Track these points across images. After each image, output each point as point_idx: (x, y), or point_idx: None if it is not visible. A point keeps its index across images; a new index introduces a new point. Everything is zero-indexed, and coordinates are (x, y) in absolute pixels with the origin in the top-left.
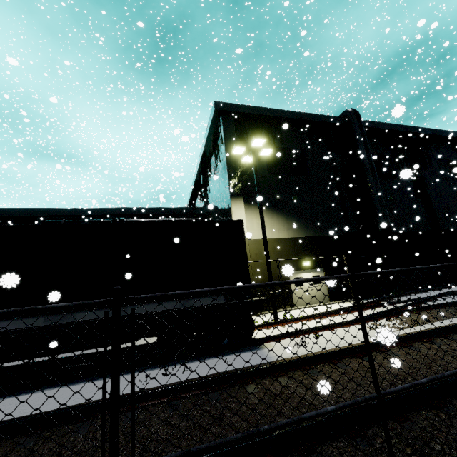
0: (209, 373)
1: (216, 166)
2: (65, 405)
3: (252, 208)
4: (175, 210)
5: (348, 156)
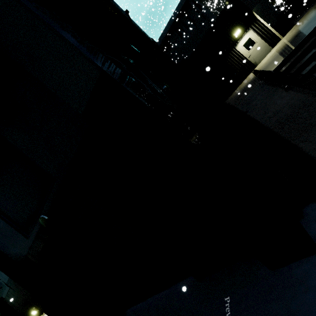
0: None
1: (182, 33)
2: None
3: None
4: None
5: None
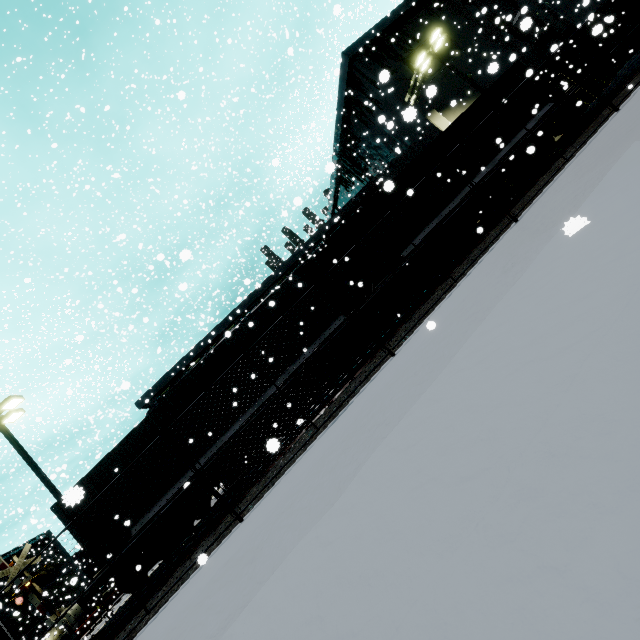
0: None
1: (367, 123)
2: None
3: (445, 113)
4: (353, 202)
5: (477, 1)
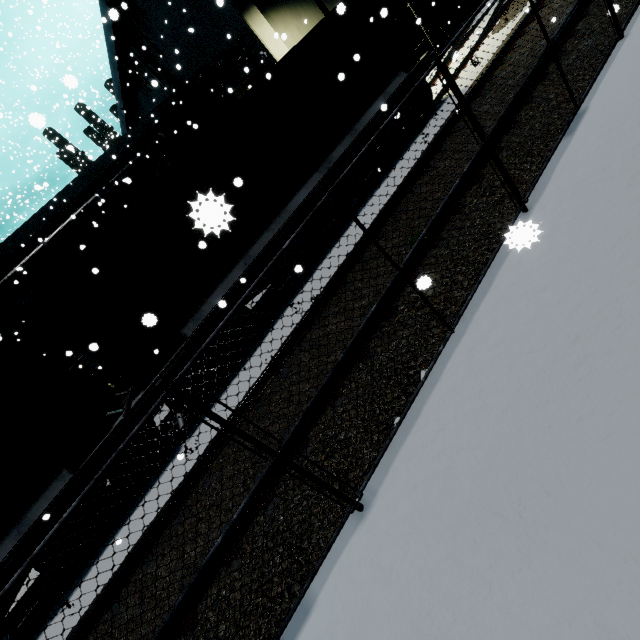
0: (444, 120)
1: None
2: (395, 188)
3: (271, 17)
4: (148, 122)
5: None
